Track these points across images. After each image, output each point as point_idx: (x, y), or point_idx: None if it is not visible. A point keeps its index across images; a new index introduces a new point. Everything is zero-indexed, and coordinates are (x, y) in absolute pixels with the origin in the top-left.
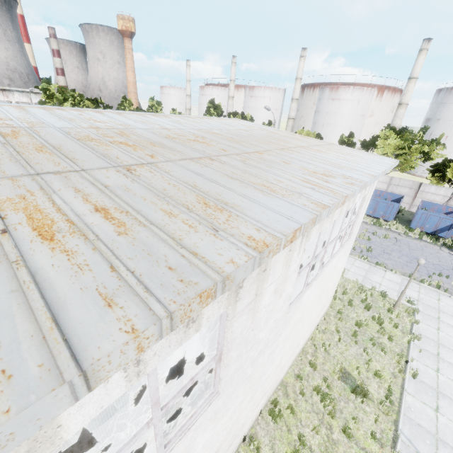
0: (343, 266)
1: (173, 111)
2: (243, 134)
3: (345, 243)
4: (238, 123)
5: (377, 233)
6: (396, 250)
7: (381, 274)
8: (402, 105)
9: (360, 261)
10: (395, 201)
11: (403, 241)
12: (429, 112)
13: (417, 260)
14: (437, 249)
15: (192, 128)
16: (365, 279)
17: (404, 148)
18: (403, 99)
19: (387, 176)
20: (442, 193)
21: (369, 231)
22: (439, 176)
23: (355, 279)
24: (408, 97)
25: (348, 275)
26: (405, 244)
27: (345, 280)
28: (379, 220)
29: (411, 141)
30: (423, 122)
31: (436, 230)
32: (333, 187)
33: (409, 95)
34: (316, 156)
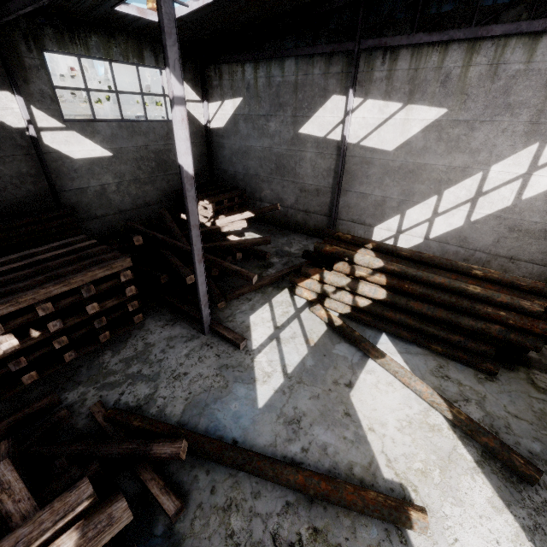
0: None
1: None
2: None
3: None
4: None
5: None
6: None
7: None
8: None
9: None
10: None
11: None
12: None
13: None
14: None
15: None
16: None
17: None
18: None
19: None
20: None
21: None
22: None
23: None
24: None
25: None
26: None
27: None
28: None
29: None
30: None
31: None
32: None
33: None
34: None
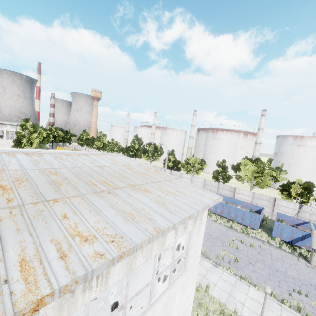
0: (191, 295)
1: (112, 140)
2: (90, 172)
3: (178, 277)
4: (111, 158)
5: (245, 241)
6: (260, 260)
7: (245, 290)
8: (257, 143)
9: (227, 273)
10: (258, 211)
11: (266, 249)
12: (275, 148)
13: (264, 287)
14: (295, 260)
15: (39, 168)
16: (229, 298)
17: (259, 172)
18: (257, 140)
19: (250, 191)
20: (291, 207)
21: (238, 238)
22: (287, 193)
23: (220, 297)
24: (260, 139)
25: (214, 292)
26: (268, 253)
27: (209, 298)
28: (247, 228)
29: (262, 167)
30: (273, 154)
31: (292, 240)
32: (54, 270)
33: (260, 138)
34: (130, 199)
